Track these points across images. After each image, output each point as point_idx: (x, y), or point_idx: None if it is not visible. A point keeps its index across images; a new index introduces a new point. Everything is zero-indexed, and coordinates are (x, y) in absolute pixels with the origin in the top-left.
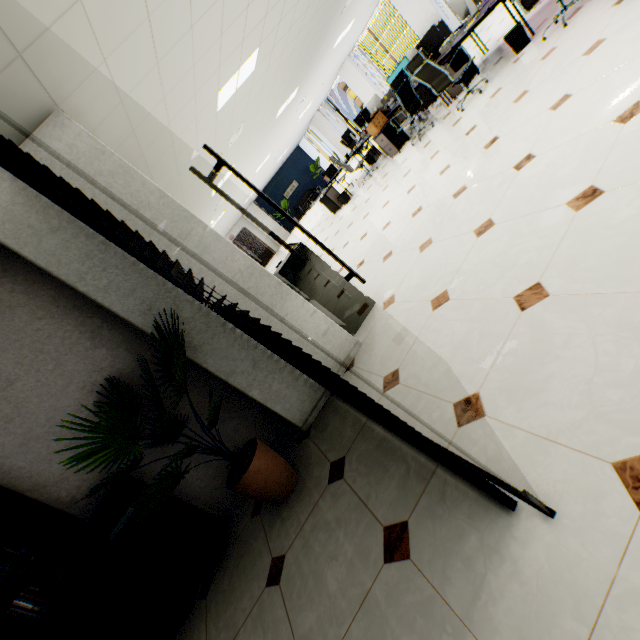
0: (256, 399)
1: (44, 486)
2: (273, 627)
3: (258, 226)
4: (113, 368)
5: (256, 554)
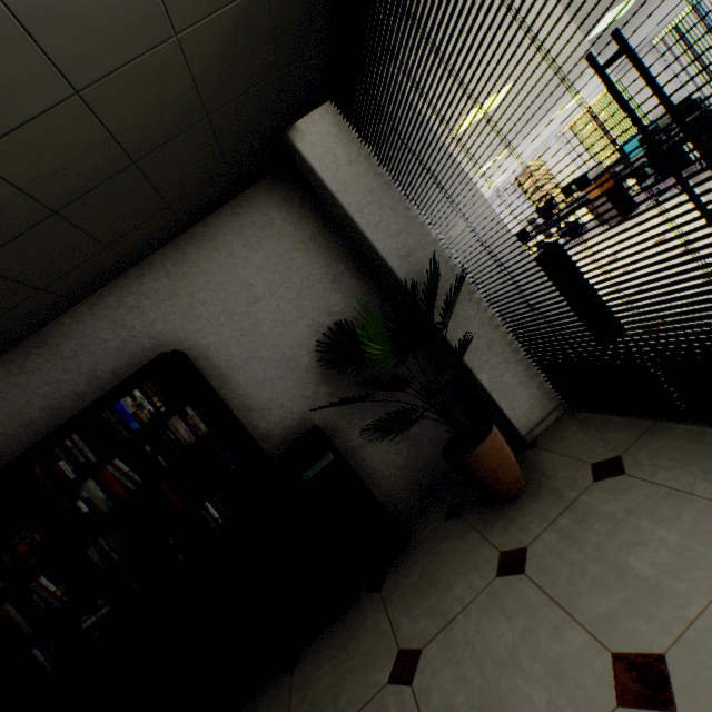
0: (483, 384)
1: (249, 409)
2: (526, 612)
3: (637, 124)
4: (341, 316)
5: (466, 550)
